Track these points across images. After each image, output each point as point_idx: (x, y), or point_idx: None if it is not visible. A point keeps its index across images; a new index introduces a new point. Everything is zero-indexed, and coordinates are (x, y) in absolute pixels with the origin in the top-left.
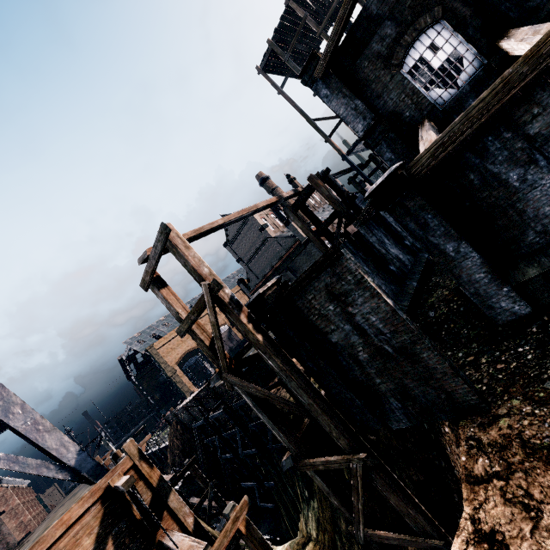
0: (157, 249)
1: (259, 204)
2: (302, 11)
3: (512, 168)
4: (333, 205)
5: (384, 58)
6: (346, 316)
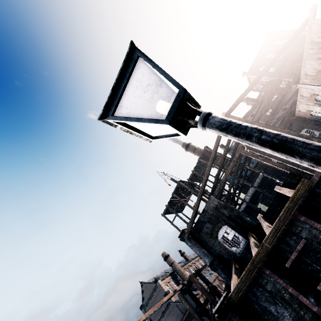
0: None
1: (164, 299)
2: (178, 197)
3: (270, 305)
4: (204, 294)
5: (210, 234)
6: None
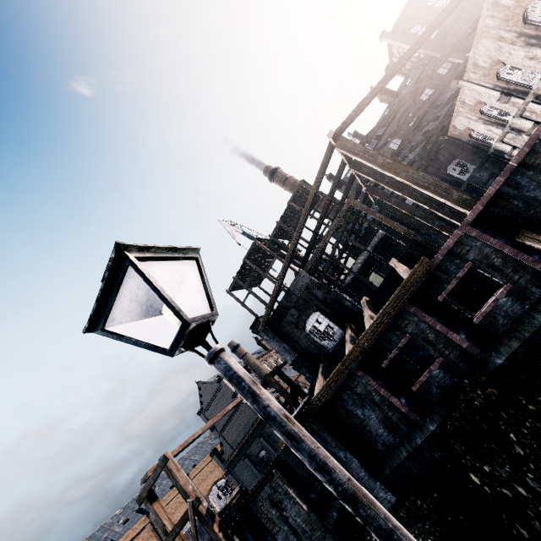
0: (157, 472)
1: (228, 407)
2: (253, 265)
3: (357, 408)
4: (284, 396)
5: (295, 323)
6: (284, 519)
